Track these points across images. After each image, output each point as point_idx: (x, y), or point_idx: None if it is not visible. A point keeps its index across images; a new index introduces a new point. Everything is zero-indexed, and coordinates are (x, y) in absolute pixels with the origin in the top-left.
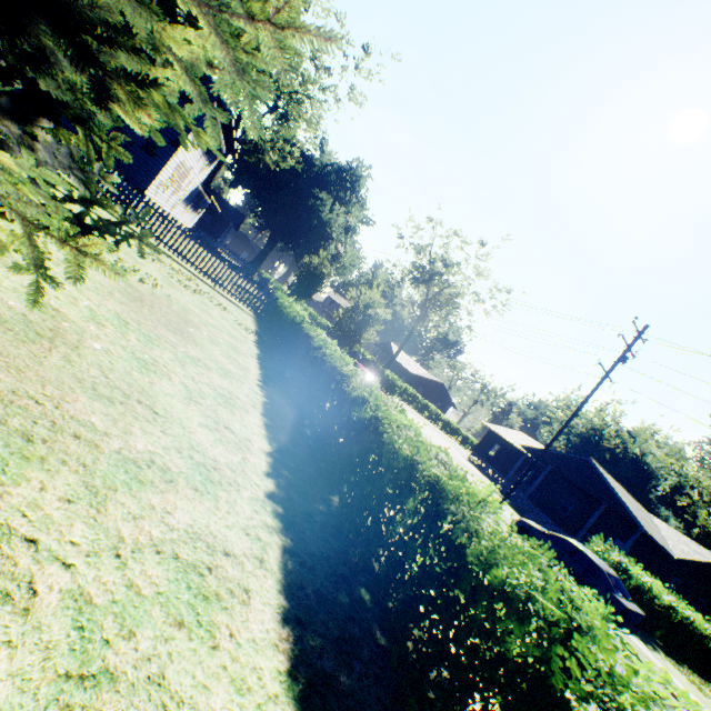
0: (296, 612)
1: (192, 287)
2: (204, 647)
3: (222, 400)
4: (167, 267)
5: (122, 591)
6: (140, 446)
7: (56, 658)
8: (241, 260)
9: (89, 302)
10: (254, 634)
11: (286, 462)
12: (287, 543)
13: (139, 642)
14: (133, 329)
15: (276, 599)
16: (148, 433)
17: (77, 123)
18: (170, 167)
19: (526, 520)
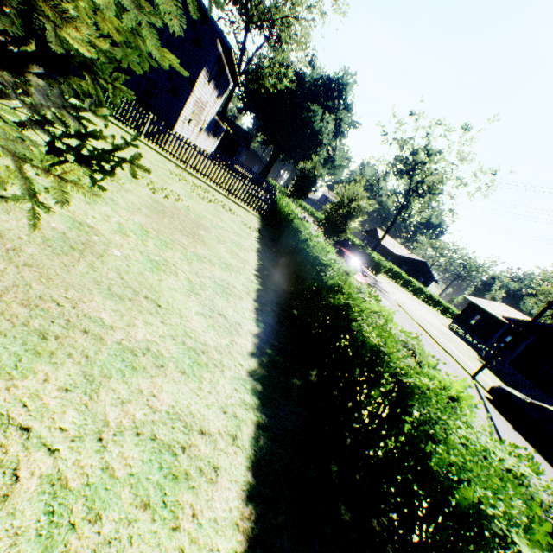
0: (261, 489)
1: (209, 198)
2: (165, 528)
3: (220, 290)
4: (190, 184)
5: (97, 474)
6: (139, 336)
7: (21, 544)
8: (251, 172)
9: (119, 218)
10: (216, 514)
11: (270, 342)
12: (261, 419)
13: (103, 526)
14: (152, 236)
15: (243, 476)
16: (148, 324)
17: (83, 71)
18: (190, 103)
19: (505, 388)
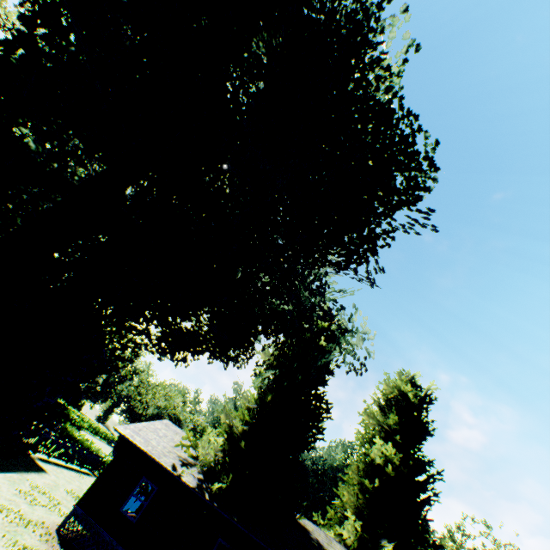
0: None
1: None
2: None
3: None
4: None
5: None
6: None
7: None
8: None
9: None
10: None
11: None
12: None
13: None
14: None
15: None
16: None
17: None
18: None
19: None
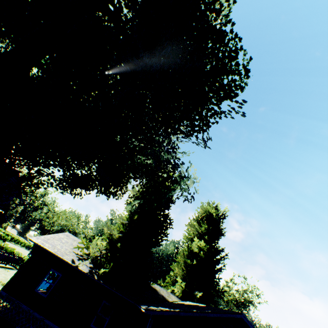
0: None
1: None
2: None
3: None
4: None
5: None
6: None
7: None
8: None
9: None
10: None
11: None
12: None
13: None
14: None
15: None
16: None
17: None
18: None
19: None
